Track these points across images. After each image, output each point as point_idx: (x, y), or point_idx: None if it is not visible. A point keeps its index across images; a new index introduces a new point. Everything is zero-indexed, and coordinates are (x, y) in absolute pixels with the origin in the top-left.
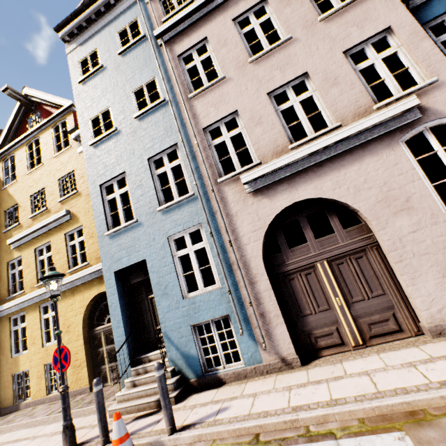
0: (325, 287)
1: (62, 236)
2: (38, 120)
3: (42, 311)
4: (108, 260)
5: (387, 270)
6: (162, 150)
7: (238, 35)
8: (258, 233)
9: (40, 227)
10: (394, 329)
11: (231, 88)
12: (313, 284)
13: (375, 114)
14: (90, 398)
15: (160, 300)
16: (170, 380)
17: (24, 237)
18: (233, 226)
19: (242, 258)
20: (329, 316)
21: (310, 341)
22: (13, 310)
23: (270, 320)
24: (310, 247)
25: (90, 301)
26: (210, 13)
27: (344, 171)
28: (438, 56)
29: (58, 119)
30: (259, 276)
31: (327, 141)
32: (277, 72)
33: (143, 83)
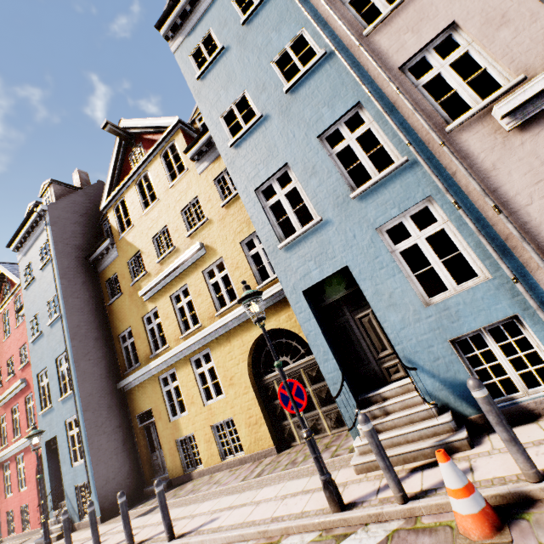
0: None
1: (199, 275)
2: (141, 154)
3: (194, 366)
4: (289, 279)
5: None
6: (337, 119)
7: None
8: None
9: (173, 269)
10: None
11: None
12: None
13: None
14: (287, 459)
15: (385, 314)
16: (441, 418)
17: (156, 286)
18: (493, 186)
19: (524, 227)
20: None
21: None
22: (161, 368)
23: None
24: None
25: (252, 345)
26: None
27: None
28: None
29: (165, 144)
30: None
31: None
32: None
33: (286, 45)
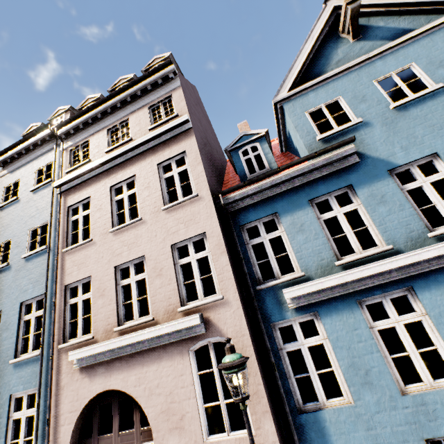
0: None
1: None
2: None
3: None
4: None
5: None
6: (33, 297)
7: (110, 203)
8: (73, 415)
9: None
10: None
11: (93, 252)
12: None
13: (170, 323)
14: None
15: None
16: None
17: None
18: (58, 401)
19: (55, 440)
20: None
21: None
22: None
23: None
24: (113, 439)
25: None
26: (98, 175)
27: (146, 368)
28: (229, 273)
29: None
30: None
31: (134, 339)
32: (126, 248)
33: (39, 224)
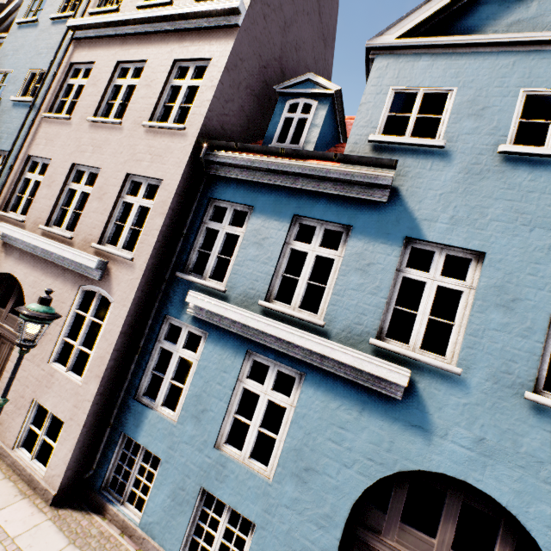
0: None
1: None
2: None
3: None
4: None
5: None
6: (3, 150)
7: (107, 84)
8: None
9: None
10: None
11: (65, 134)
12: None
13: (74, 251)
14: None
15: None
16: None
17: None
18: None
19: None
20: None
21: None
22: None
23: None
24: (3, 315)
25: None
26: (115, 37)
27: (45, 277)
28: (153, 240)
29: None
30: None
31: (43, 244)
32: (91, 149)
33: (40, 69)
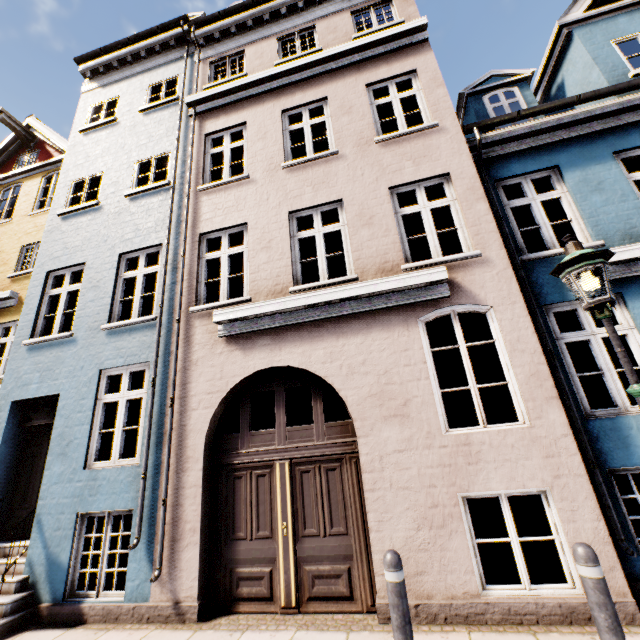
0: (275, 502)
1: None
2: (32, 162)
3: None
4: (12, 382)
5: (360, 497)
6: (142, 248)
7: (282, 131)
8: (213, 397)
9: None
10: (343, 594)
11: (251, 192)
12: (262, 493)
13: (395, 277)
14: None
15: (54, 461)
16: (6, 598)
17: None
18: (187, 379)
19: (181, 428)
20: (266, 549)
21: (230, 582)
22: None
23: (183, 535)
24: (276, 435)
25: None
26: (260, 95)
27: (344, 340)
28: (490, 225)
29: (55, 167)
30: (193, 461)
31: (330, 296)
32: (309, 189)
33: (154, 155)
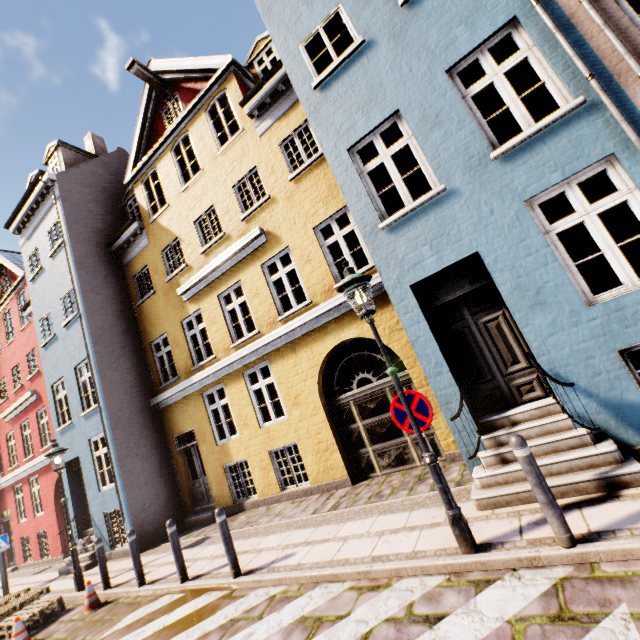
0: None
1: (257, 270)
2: (178, 109)
3: (248, 381)
4: (393, 270)
5: None
6: (478, 44)
7: None
8: None
9: (222, 262)
10: None
11: None
12: None
13: None
14: (368, 491)
15: (528, 316)
16: (600, 447)
17: (199, 282)
18: None
19: None
20: None
21: None
22: (206, 383)
23: None
24: None
25: (325, 357)
26: None
27: None
28: None
29: (212, 94)
30: None
31: None
32: None
33: None
